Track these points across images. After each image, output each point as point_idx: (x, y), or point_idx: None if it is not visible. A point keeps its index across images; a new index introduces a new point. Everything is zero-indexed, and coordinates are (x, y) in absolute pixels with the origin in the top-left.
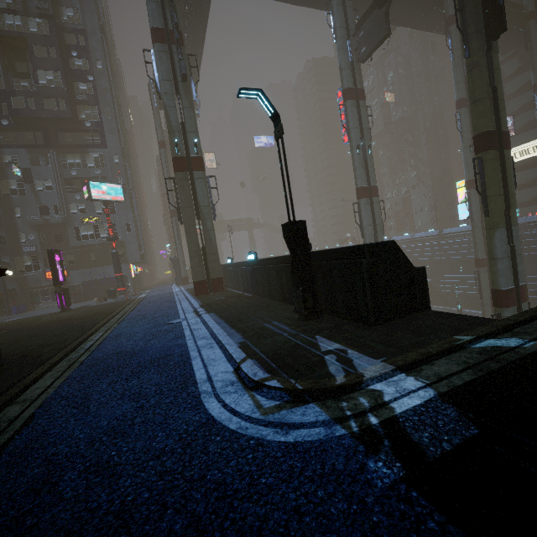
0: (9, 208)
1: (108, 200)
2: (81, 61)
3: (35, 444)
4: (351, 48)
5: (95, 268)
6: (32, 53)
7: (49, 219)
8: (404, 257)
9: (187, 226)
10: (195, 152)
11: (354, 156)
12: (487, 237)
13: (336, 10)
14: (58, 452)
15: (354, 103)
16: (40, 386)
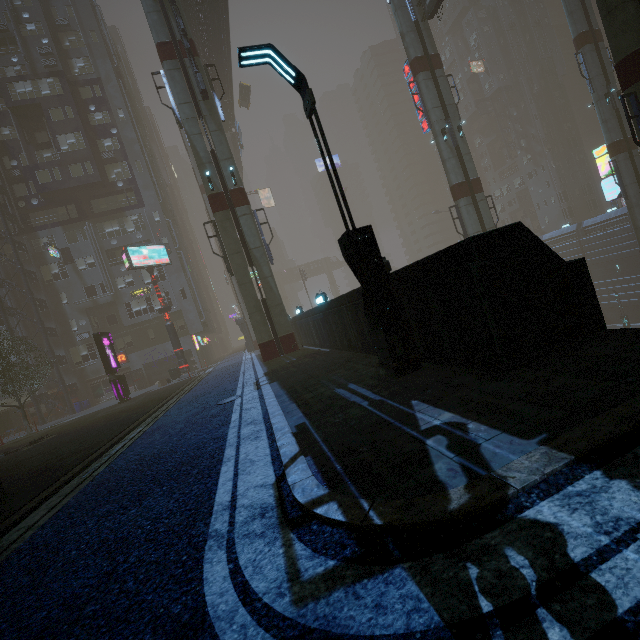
0: (55, 295)
1: (152, 265)
2: (101, 115)
3: None
4: (412, 4)
5: (154, 346)
6: (48, 118)
7: (97, 300)
8: (544, 247)
9: (239, 276)
10: (233, 183)
11: (440, 145)
12: None
13: None
14: None
15: (428, 75)
16: (24, 525)
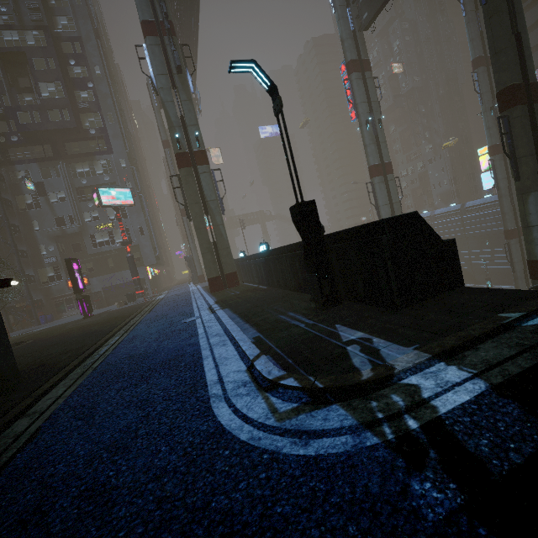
0: (27, 222)
1: (118, 204)
2: (80, 69)
3: (34, 463)
4: (352, 16)
5: (113, 273)
6: (32, 66)
7: (65, 229)
8: (430, 229)
9: (196, 222)
10: (197, 146)
11: (364, 133)
12: (519, 204)
13: None
14: (55, 473)
15: (359, 76)
16: (52, 396)
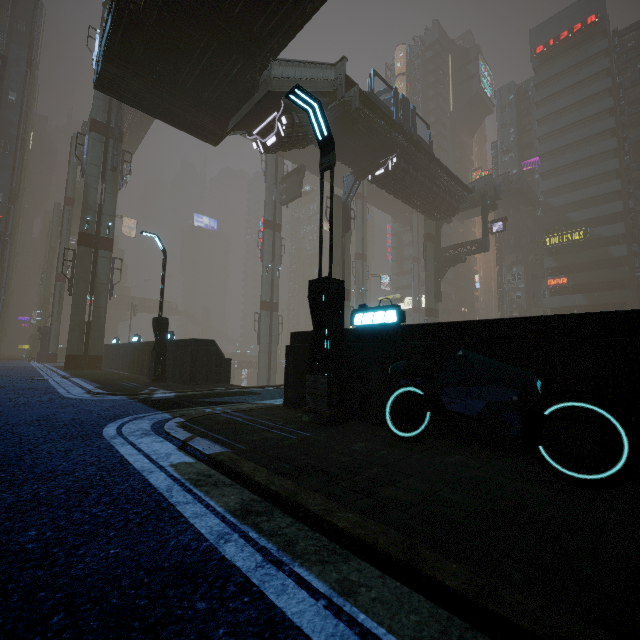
0: None
1: None
2: None
3: None
4: (277, 191)
5: None
6: None
7: None
8: (218, 350)
9: (77, 298)
10: (106, 233)
11: (263, 274)
12: None
13: (270, 161)
14: None
15: (271, 233)
16: None
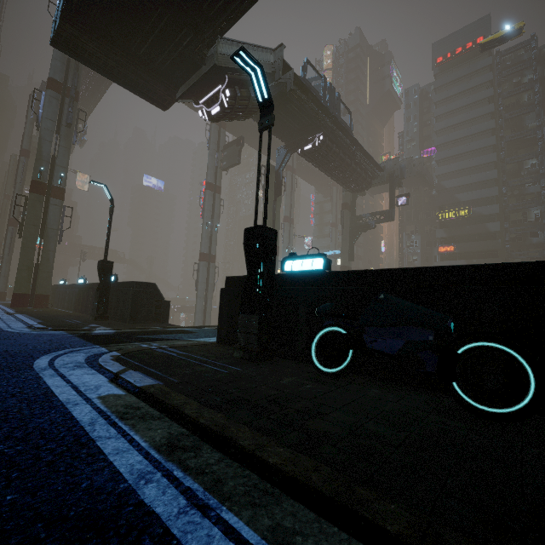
0: None
1: None
2: None
3: None
4: (219, 158)
5: None
6: None
7: None
8: (159, 293)
9: (26, 241)
10: (58, 183)
11: (203, 229)
12: None
13: (213, 131)
14: None
15: (212, 194)
16: None
